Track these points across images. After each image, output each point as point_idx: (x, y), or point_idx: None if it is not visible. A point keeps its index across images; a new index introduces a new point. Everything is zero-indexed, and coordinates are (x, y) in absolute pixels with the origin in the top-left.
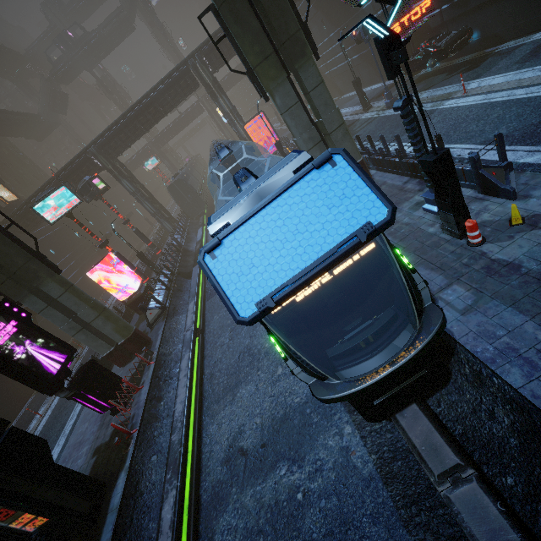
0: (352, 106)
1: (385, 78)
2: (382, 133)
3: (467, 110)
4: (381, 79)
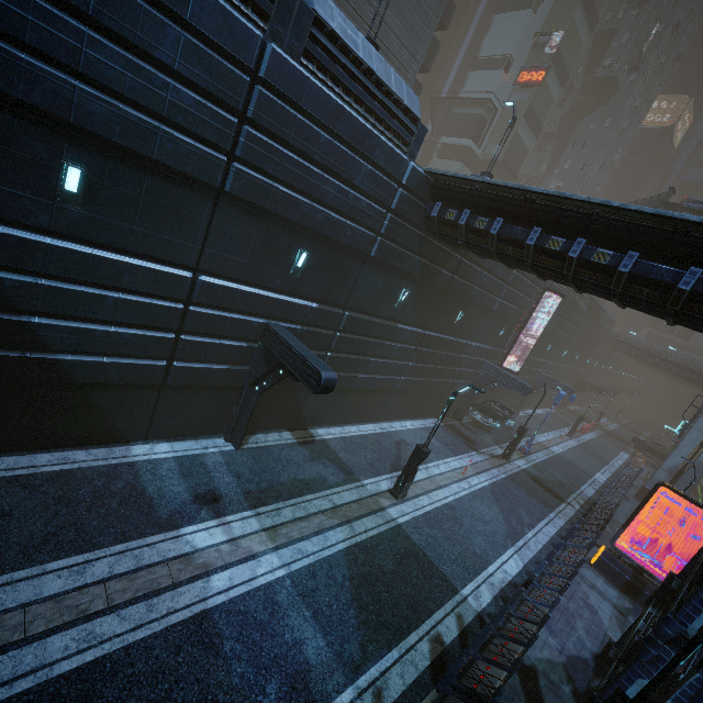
0: (456, 455)
1: (415, 415)
2: (575, 474)
3: (570, 453)
4: (410, 416)
